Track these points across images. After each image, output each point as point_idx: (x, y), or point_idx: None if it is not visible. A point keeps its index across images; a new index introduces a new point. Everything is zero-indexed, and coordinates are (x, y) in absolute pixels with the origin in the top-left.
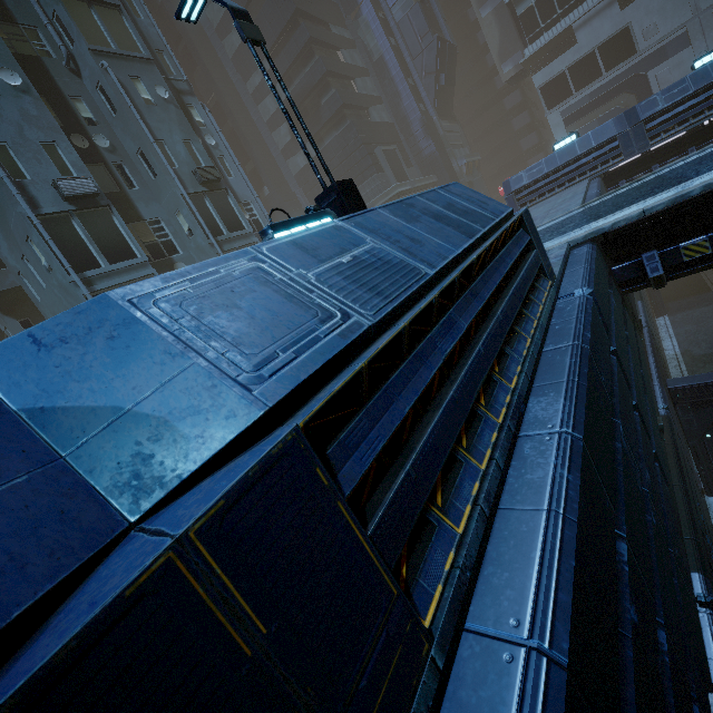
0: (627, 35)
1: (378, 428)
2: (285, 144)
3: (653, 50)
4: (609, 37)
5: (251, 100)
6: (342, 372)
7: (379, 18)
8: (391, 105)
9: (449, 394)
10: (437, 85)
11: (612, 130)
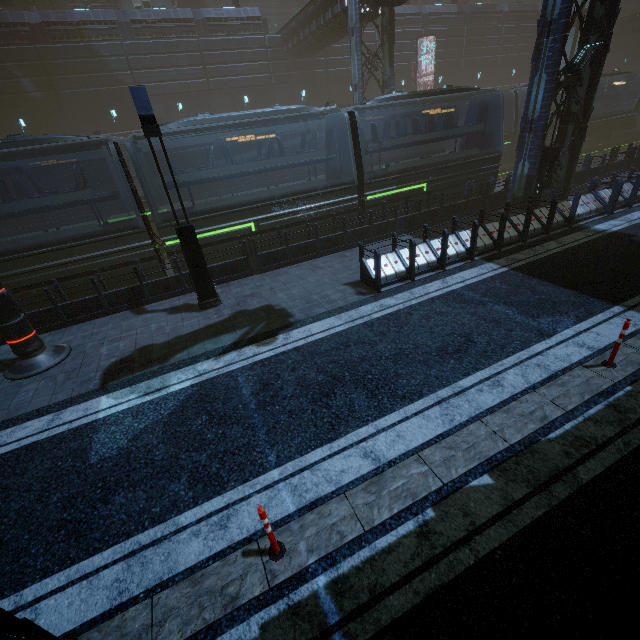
0: None
1: None
2: None
3: None
4: None
5: None
6: None
7: None
8: None
9: None
10: None
11: None
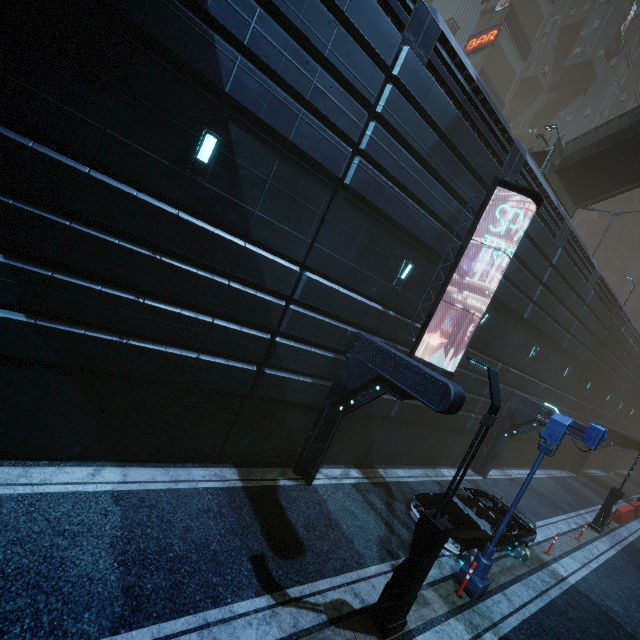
0: None
1: (633, 332)
2: None
3: None
4: None
5: None
6: (634, 329)
7: None
8: None
9: (633, 337)
10: None
11: None
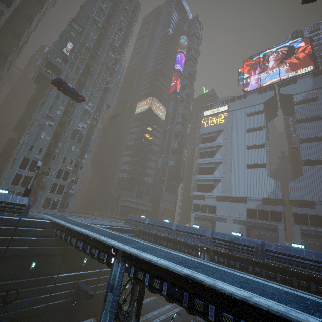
0: (215, 208)
1: None
2: (122, 169)
3: (219, 216)
4: (211, 205)
5: (123, 155)
6: None
7: (164, 161)
8: (155, 179)
9: None
10: (169, 183)
11: (145, 221)
